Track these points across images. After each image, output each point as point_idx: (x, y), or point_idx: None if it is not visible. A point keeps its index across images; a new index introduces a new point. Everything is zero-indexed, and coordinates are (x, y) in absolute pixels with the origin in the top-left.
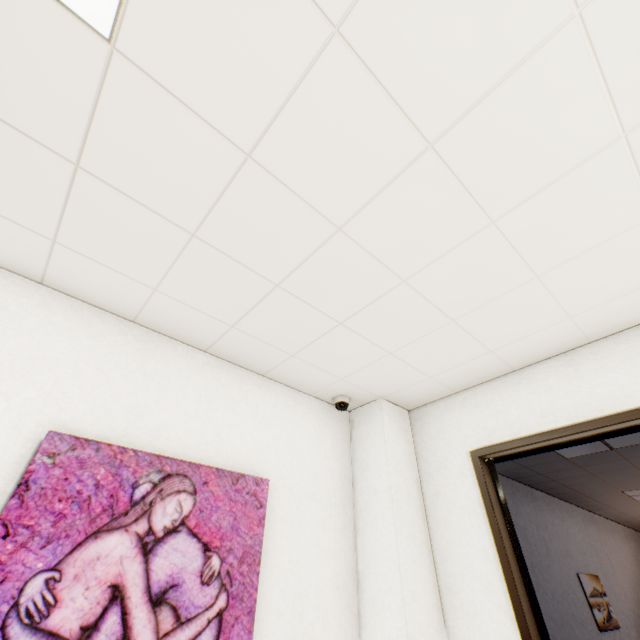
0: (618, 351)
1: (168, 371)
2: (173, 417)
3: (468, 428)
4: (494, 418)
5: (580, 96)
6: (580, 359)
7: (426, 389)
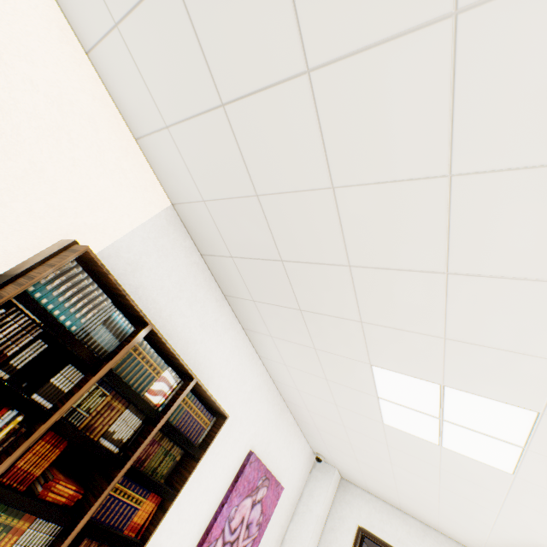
0: (444, 545)
1: (281, 425)
2: (274, 448)
3: (364, 514)
4: (378, 521)
5: (487, 516)
6: (429, 533)
7: (359, 482)
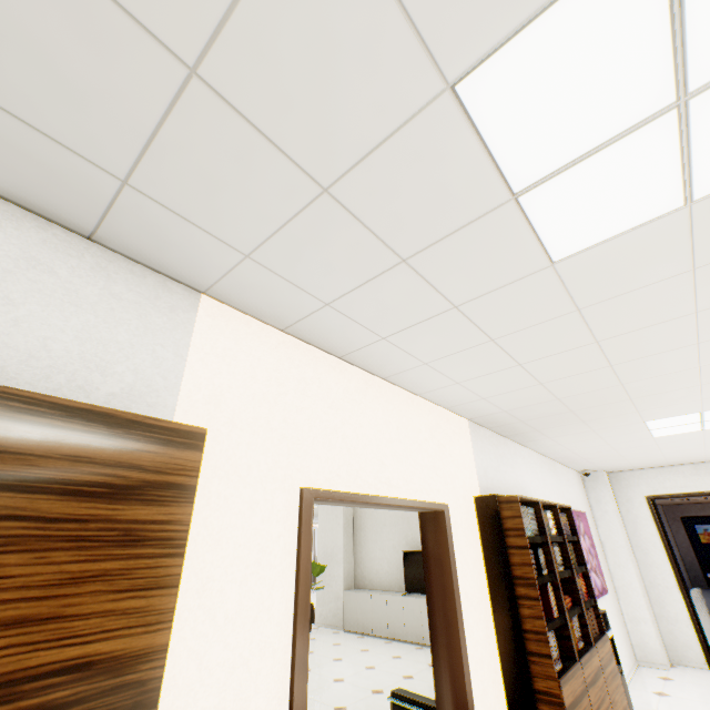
0: None
1: (559, 476)
2: (566, 494)
3: (643, 486)
4: (657, 484)
5: None
6: (699, 467)
7: (626, 469)
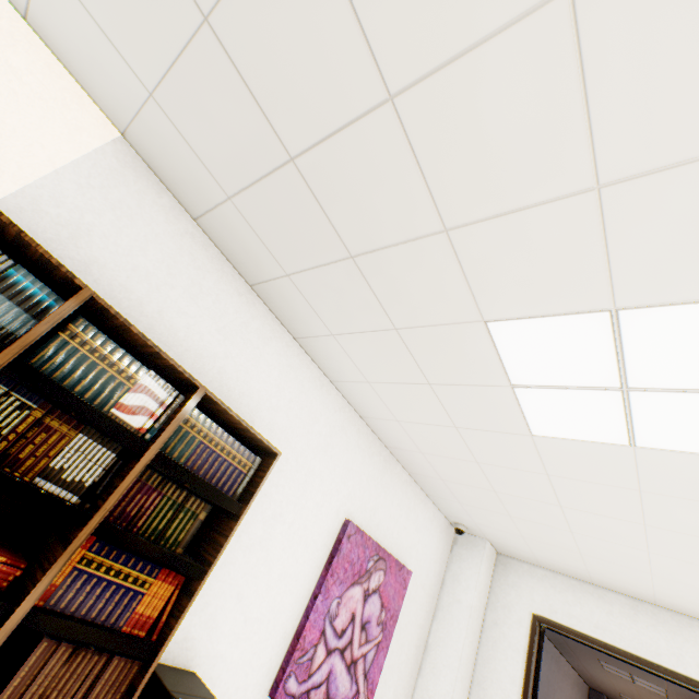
0: (669, 623)
1: (390, 484)
2: (385, 517)
3: (538, 597)
4: (561, 604)
5: None
6: (642, 610)
7: (523, 555)
